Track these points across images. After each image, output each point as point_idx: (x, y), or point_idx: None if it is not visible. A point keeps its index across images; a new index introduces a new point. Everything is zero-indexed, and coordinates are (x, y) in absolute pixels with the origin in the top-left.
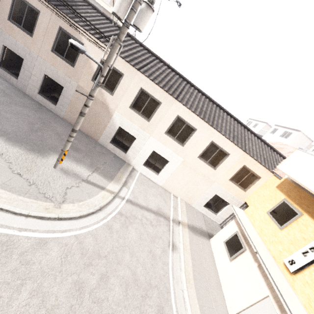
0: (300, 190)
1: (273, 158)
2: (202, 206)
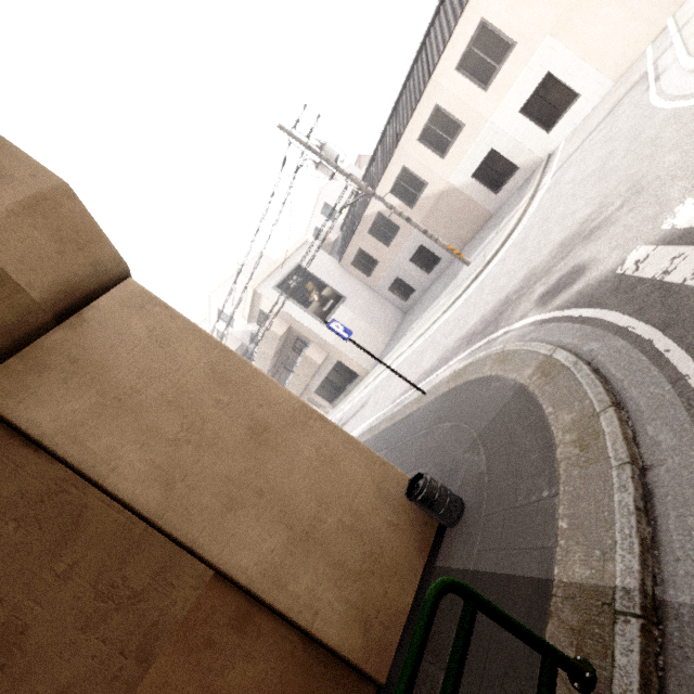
0: None
1: None
2: None
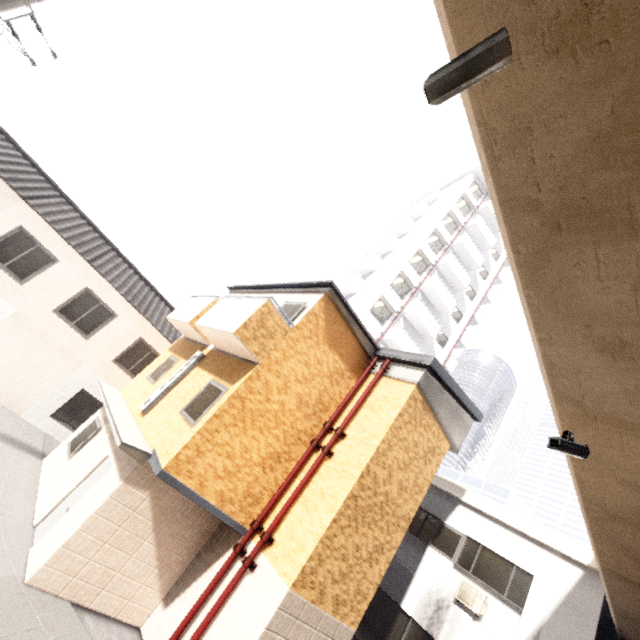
0: (187, 342)
1: None
2: (47, 417)
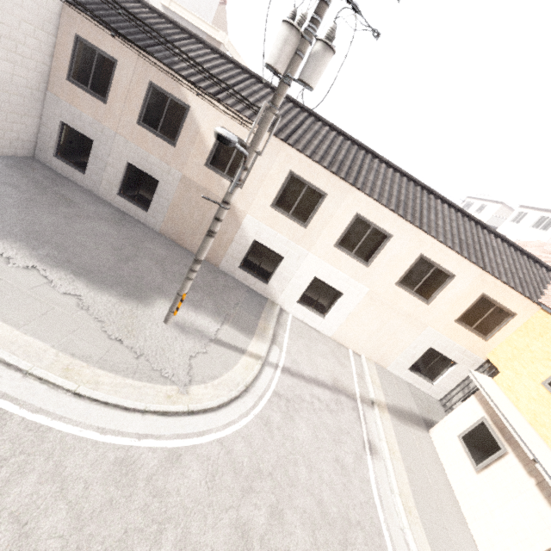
0: None
1: (535, 277)
2: (406, 370)
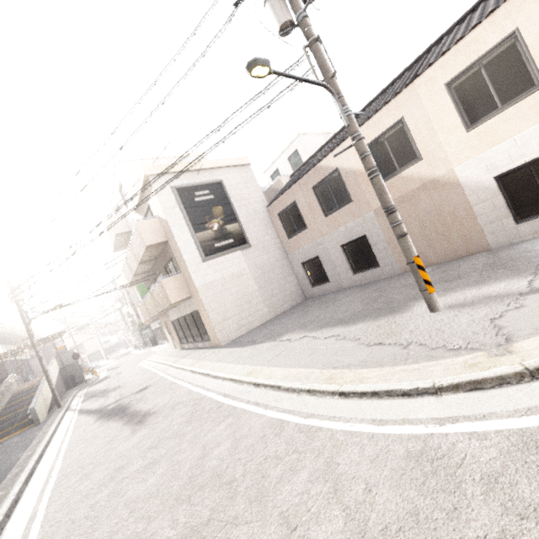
0: None
1: None
2: None
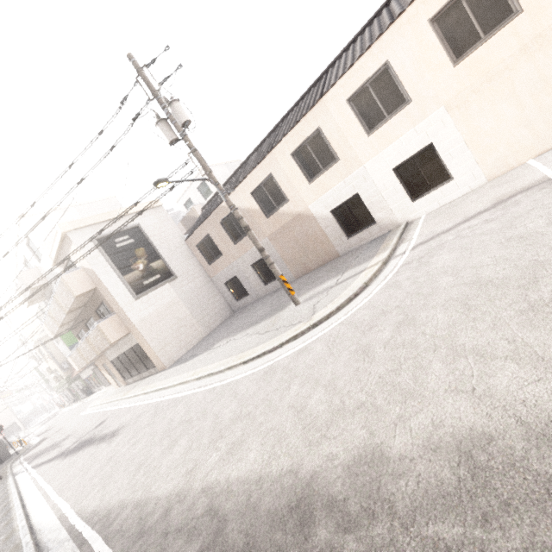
0: None
1: None
2: None
